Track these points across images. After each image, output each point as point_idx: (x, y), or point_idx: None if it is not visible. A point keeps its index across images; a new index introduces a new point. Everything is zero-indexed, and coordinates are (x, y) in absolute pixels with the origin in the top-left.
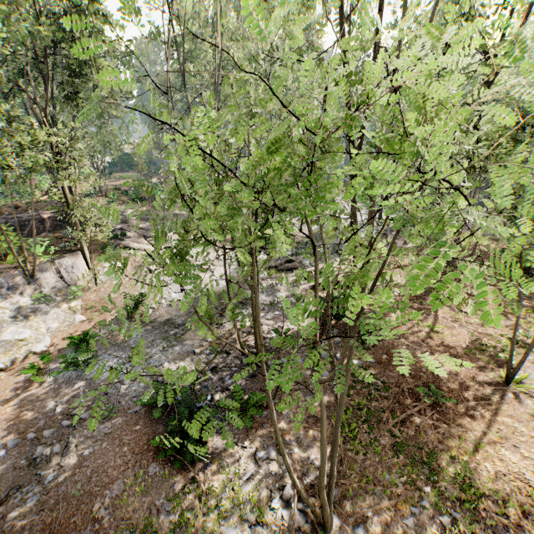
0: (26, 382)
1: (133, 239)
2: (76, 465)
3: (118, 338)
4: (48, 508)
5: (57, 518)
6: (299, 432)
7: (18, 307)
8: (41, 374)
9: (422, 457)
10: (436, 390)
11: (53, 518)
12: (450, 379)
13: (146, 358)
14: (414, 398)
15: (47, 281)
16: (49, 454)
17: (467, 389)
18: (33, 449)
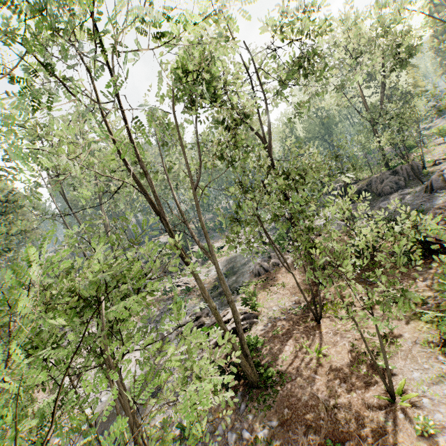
0: None
1: None
2: None
3: None
4: None
5: None
6: None
7: None
8: None
9: None
10: (336, 445)
11: None
12: (346, 417)
13: None
14: None
15: None
16: None
17: (364, 424)
18: None
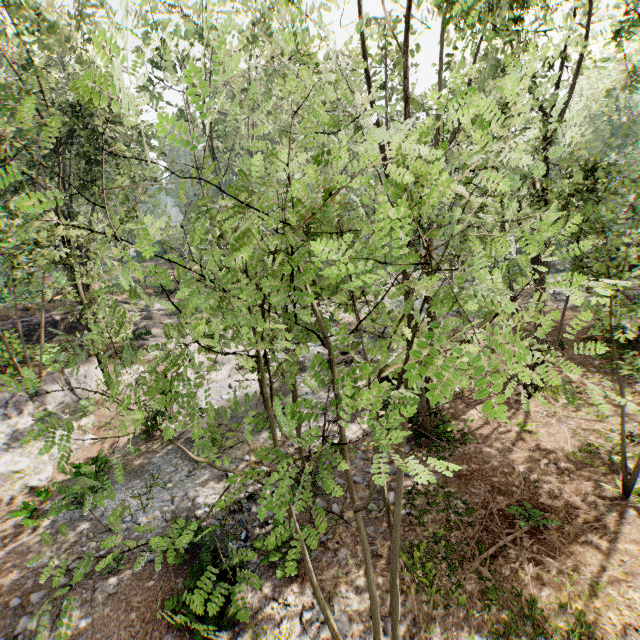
0: (17, 527)
1: (159, 337)
2: None
3: (136, 462)
4: None
5: None
6: (358, 579)
7: (17, 430)
8: (36, 515)
9: (522, 608)
10: (534, 511)
11: None
12: (551, 493)
13: (167, 487)
14: (506, 523)
15: (54, 395)
16: (35, 627)
17: (575, 506)
18: (16, 621)
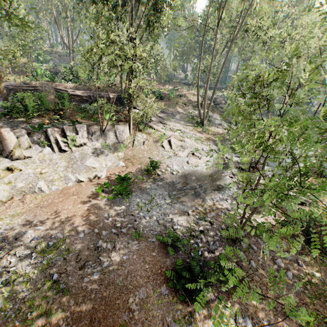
0: (94, 194)
1: (154, 122)
2: (119, 263)
3: (142, 184)
4: (104, 285)
5: (109, 295)
6: (270, 316)
7: (94, 148)
8: (102, 193)
9: None
10: None
11: (107, 294)
12: None
13: (158, 205)
14: None
15: (109, 136)
16: (105, 247)
17: None
18: (97, 240)
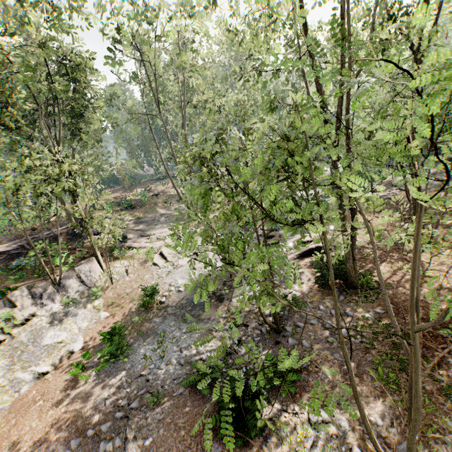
0: (71, 381)
1: (133, 239)
2: None
3: (143, 327)
4: None
5: None
6: (342, 390)
7: (52, 313)
8: (85, 371)
9: None
10: None
11: None
12: None
13: (173, 341)
14: (437, 340)
15: (72, 287)
16: (112, 448)
17: None
18: (95, 445)
